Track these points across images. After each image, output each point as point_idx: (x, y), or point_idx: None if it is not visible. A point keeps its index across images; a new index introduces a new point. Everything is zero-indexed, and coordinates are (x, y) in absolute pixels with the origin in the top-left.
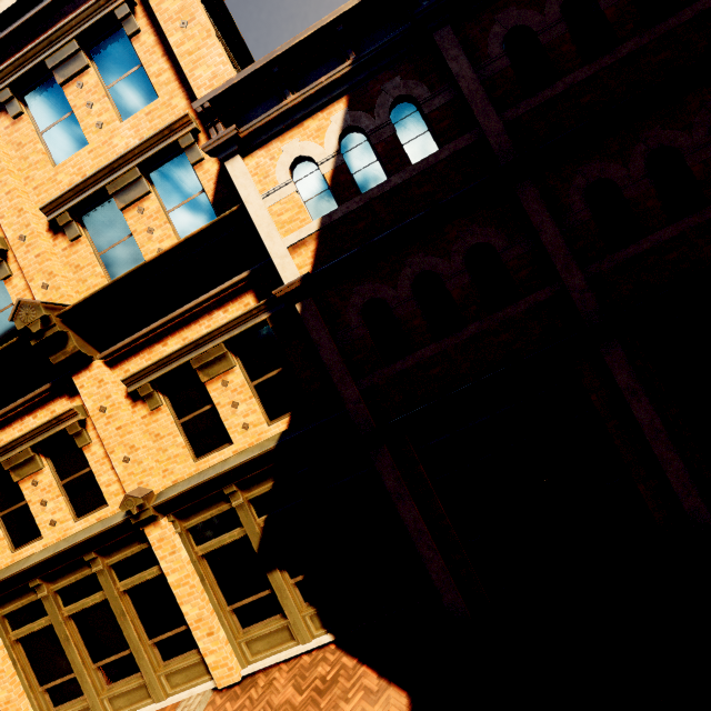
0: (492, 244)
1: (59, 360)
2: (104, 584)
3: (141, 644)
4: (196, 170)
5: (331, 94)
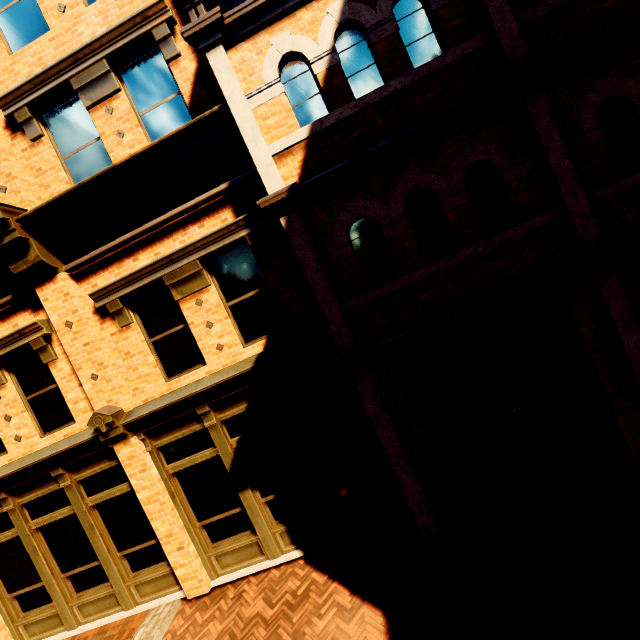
0: (494, 163)
1: (20, 269)
2: (73, 499)
3: (110, 557)
4: (171, 68)
5: None
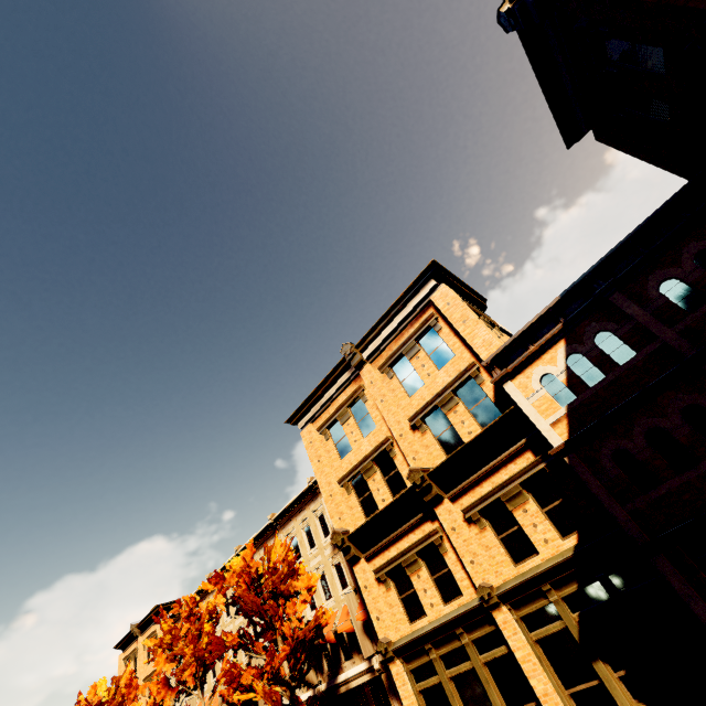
0: (700, 405)
1: (428, 499)
2: (471, 655)
3: None
4: (481, 387)
5: (554, 340)
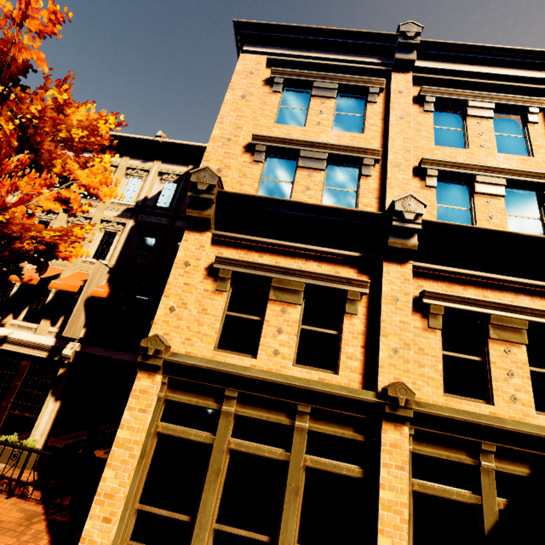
0: None
1: (394, 245)
2: (296, 445)
3: (292, 542)
4: (544, 205)
5: None
